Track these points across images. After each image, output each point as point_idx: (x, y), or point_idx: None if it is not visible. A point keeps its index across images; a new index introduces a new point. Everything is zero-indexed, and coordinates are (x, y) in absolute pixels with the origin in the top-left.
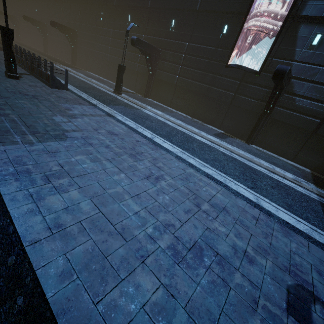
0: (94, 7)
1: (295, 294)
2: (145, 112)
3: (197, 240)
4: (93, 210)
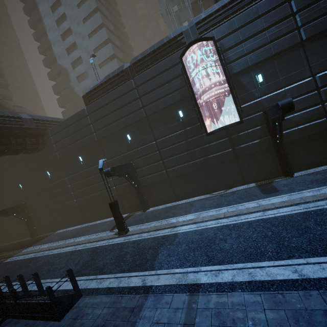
0: (36, 172)
1: None
2: (188, 231)
3: None
4: None
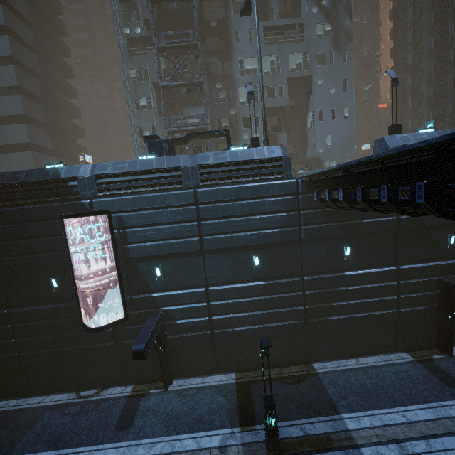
0: None
1: None
2: None
3: None
4: None
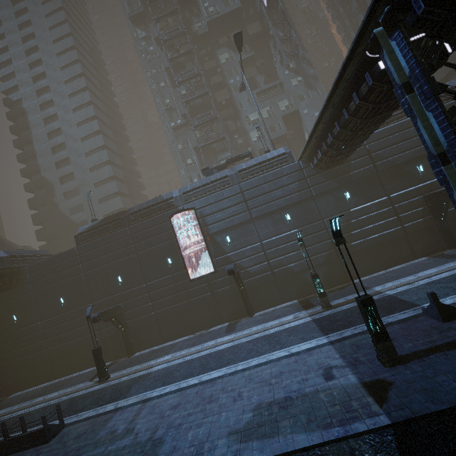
0: None
1: (326, 373)
2: (159, 369)
3: (284, 395)
4: (238, 434)
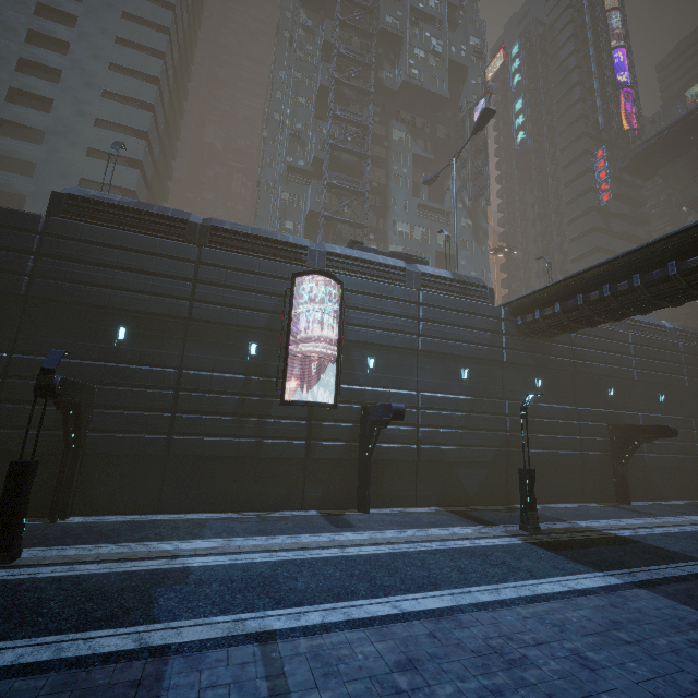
0: None
1: None
2: (215, 565)
3: None
4: None
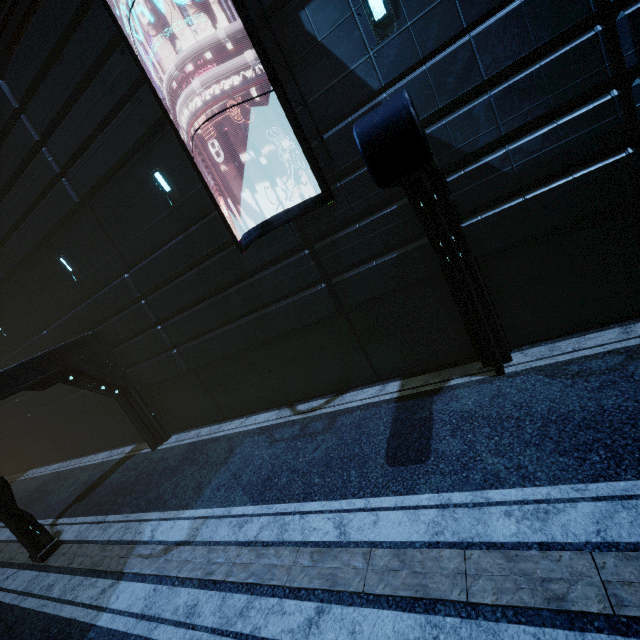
0: None
1: None
2: (106, 637)
3: None
4: None
